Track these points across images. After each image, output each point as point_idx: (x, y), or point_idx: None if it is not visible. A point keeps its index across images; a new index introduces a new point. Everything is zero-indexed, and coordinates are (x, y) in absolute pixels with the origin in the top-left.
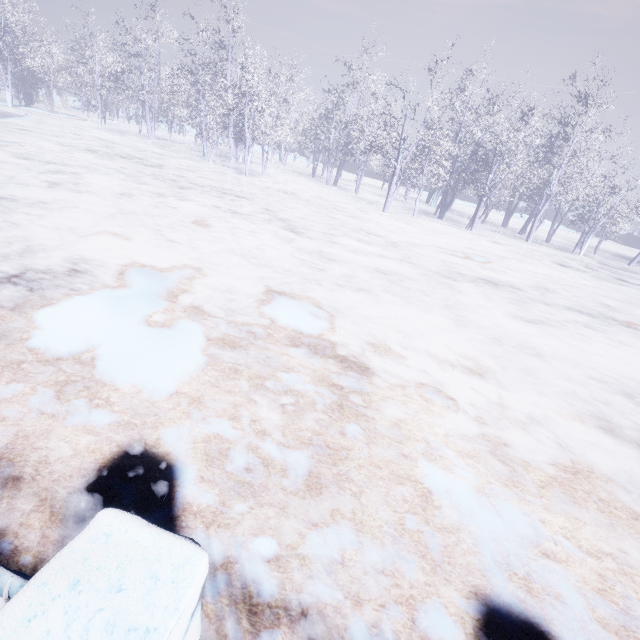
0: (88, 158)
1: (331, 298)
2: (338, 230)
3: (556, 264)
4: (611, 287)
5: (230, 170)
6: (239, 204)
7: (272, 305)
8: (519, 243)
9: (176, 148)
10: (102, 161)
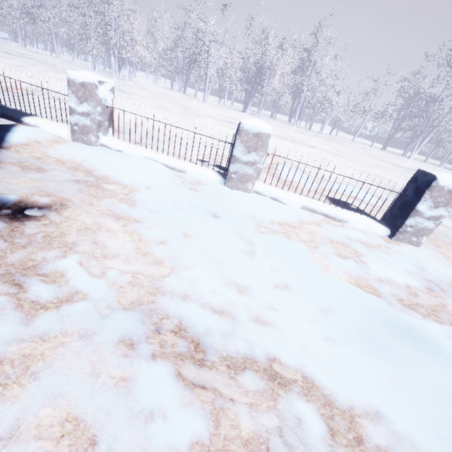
0: (3, 54)
1: (116, 103)
2: (156, 99)
3: (295, 131)
4: (315, 139)
5: (108, 76)
6: None
7: None
8: (286, 126)
9: (75, 64)
10: (12, 57)
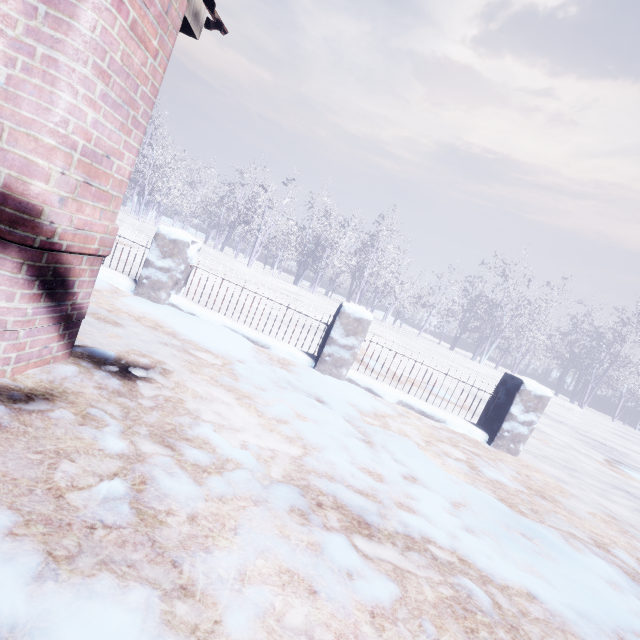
0: None
1: None
2: None
3: None
4: (380, 328)
5: (126, 215)
6: (119, 222)
7: None
8: None
9: None
10: None
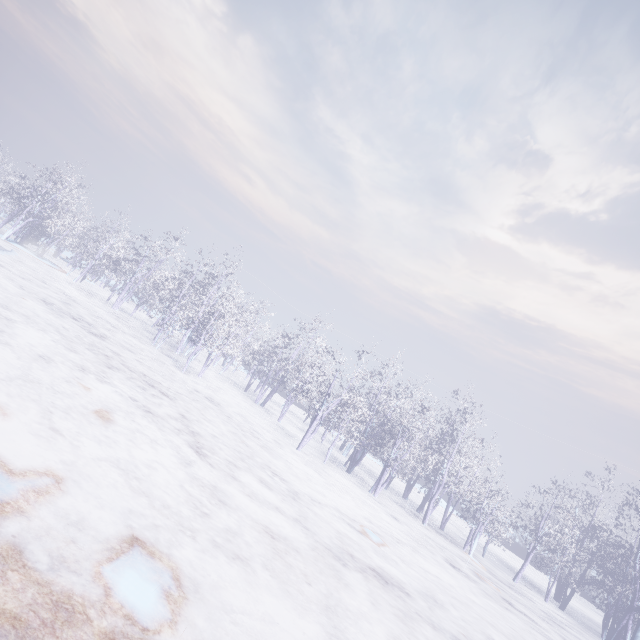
0: (37, 308)
1: (198, 564)
2: (245, 461)
3: (448, 562)
4: (498, 610)
5: (171, 361)
6: (159, 401)
7: (120, 561)
8: (416, 523)
9: (132, 324)
10: (49, 315)
